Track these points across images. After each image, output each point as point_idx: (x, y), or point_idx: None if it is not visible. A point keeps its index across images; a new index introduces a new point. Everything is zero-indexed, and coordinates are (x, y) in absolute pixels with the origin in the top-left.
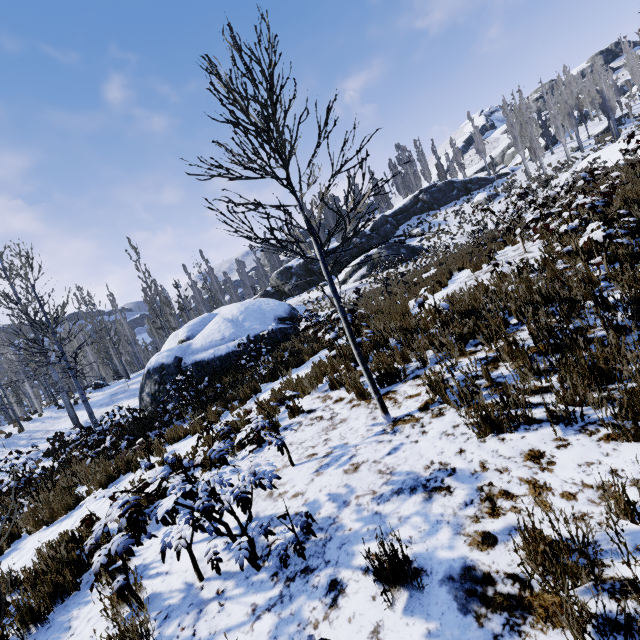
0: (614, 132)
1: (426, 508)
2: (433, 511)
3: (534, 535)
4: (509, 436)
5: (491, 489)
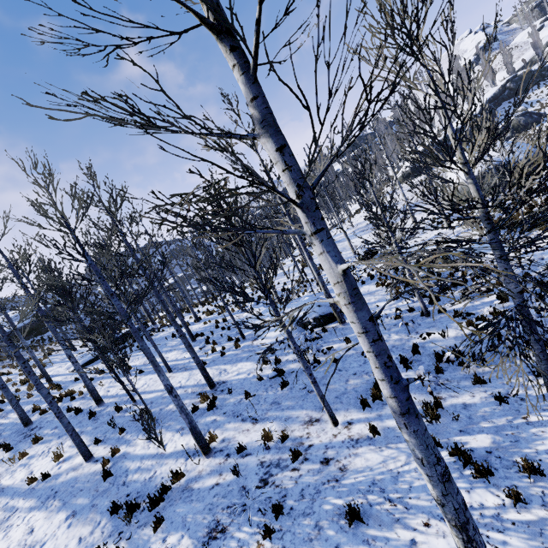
0: None
1: None
2: None
3: None
4: None
5: None
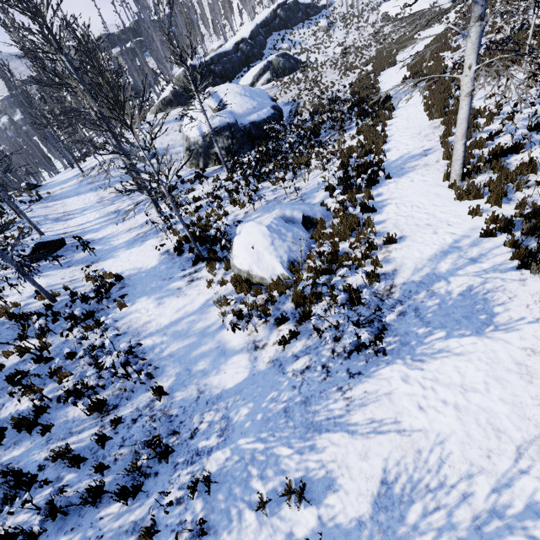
0: None
1: None
2: None
3: None
4: None
5: None
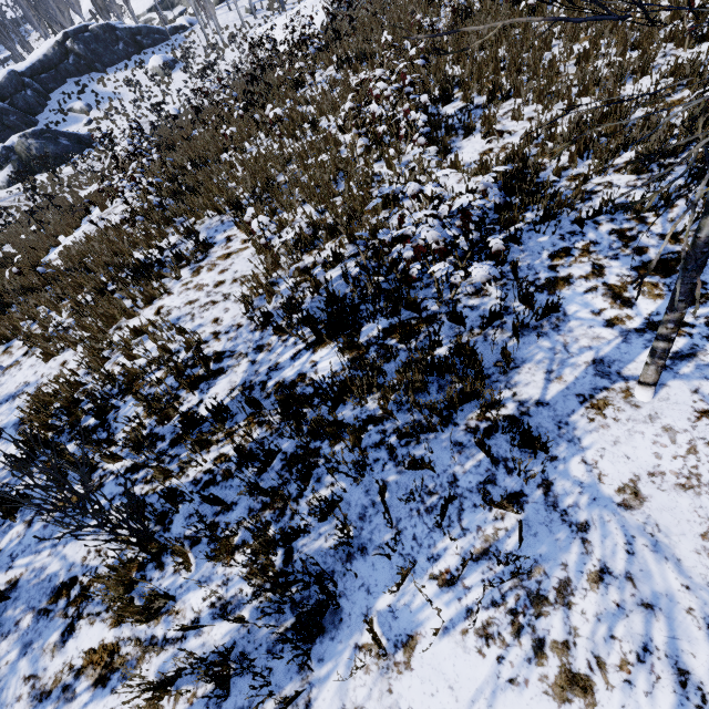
0: None
1: (12, 405)
2: (15, 405)
3: (45, 395)
4: (59, 357)
5: (42, 385)
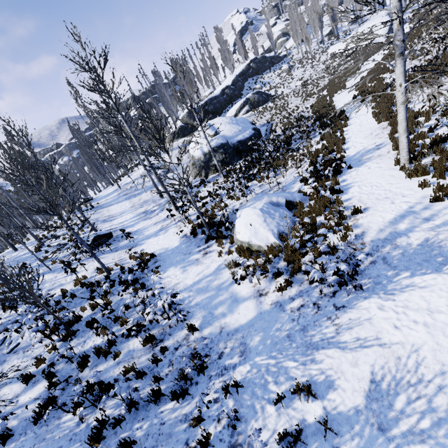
0: (335, 35)
1: None
2: None
3: None
4: None
5: None
